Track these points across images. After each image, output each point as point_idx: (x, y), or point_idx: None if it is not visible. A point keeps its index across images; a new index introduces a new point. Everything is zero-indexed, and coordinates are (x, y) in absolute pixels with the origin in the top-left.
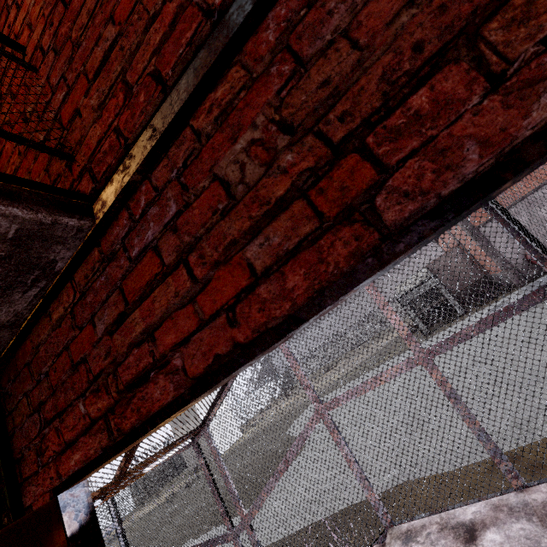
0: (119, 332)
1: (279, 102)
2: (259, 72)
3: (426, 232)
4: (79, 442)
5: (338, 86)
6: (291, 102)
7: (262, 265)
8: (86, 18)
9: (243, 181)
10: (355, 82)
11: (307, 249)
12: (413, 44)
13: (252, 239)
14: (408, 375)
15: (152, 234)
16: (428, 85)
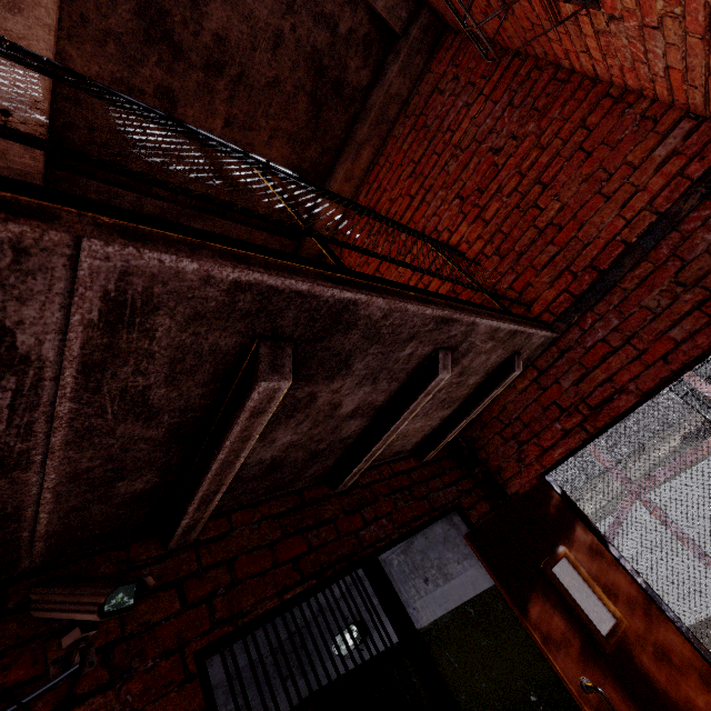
0: (582, 383)
1: (675, 275)
2: (659, 264)
3: None
4: (558, 444)
5: (707, 269)
6: (682, 275)
7: (680, 338)
8: (527, 241)
9: (659, 307)
10: None
11: (704, 329)
12: None
13: (671, 329)
14: None
15: (599, 335)
16: None
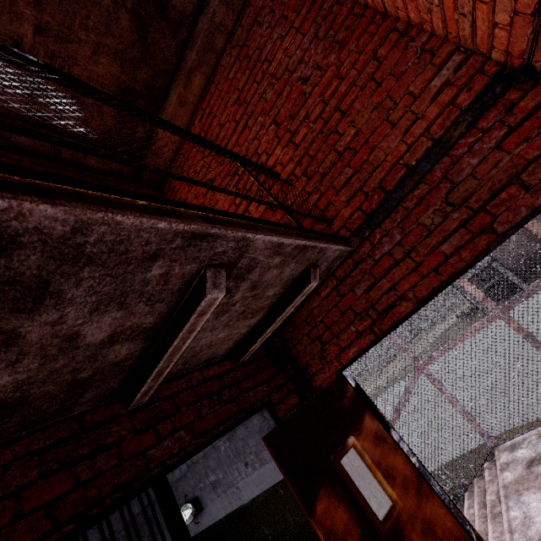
0: (372, 291)
1: (446, 196)
2: (434, 186)
3: (513, 233)
4: (352, 344)
5: (471, 191)
6: (451, 196)
7: (448, 252)
8: (329, 164)
9: (433, 224)
10: (477, 190)
11: (468, 244)
12: (497, 178)
13: (442, 244)
14: (490, 328)
15: (386, 248)
16: (505, 191)
